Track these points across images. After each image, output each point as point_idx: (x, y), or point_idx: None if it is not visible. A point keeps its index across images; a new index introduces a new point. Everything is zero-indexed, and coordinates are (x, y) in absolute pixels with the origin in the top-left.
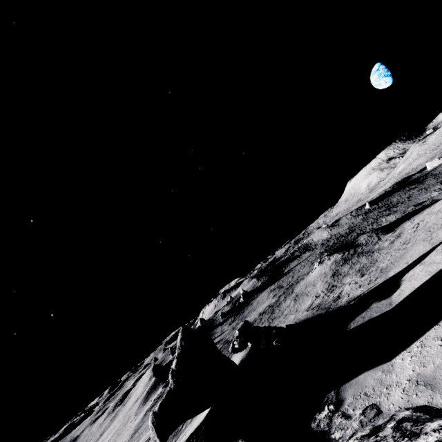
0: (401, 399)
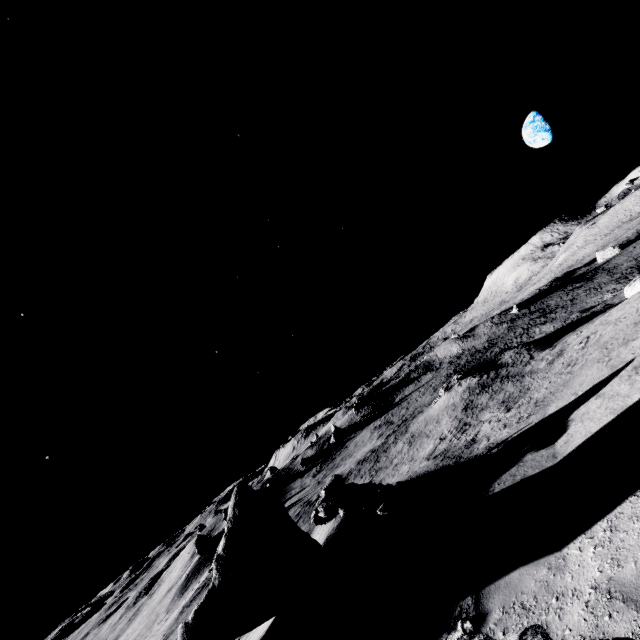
0: (584, 621)
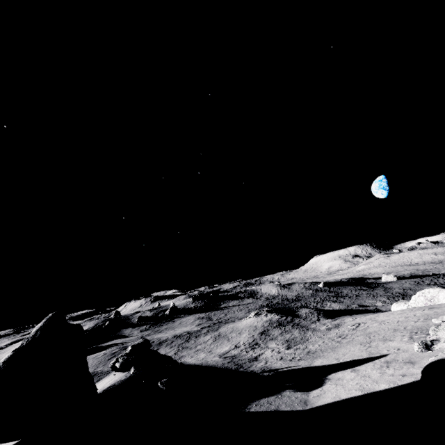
0: None
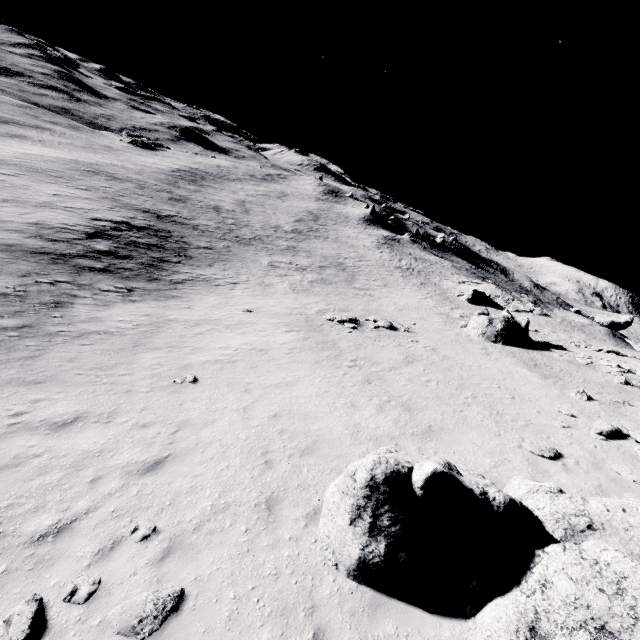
0: None
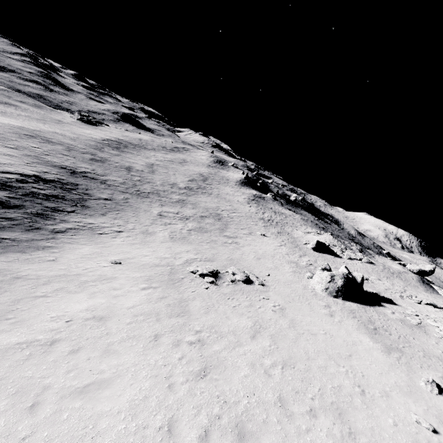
0: None
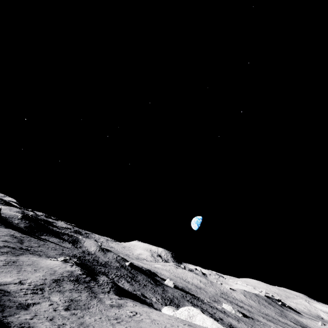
0: None
